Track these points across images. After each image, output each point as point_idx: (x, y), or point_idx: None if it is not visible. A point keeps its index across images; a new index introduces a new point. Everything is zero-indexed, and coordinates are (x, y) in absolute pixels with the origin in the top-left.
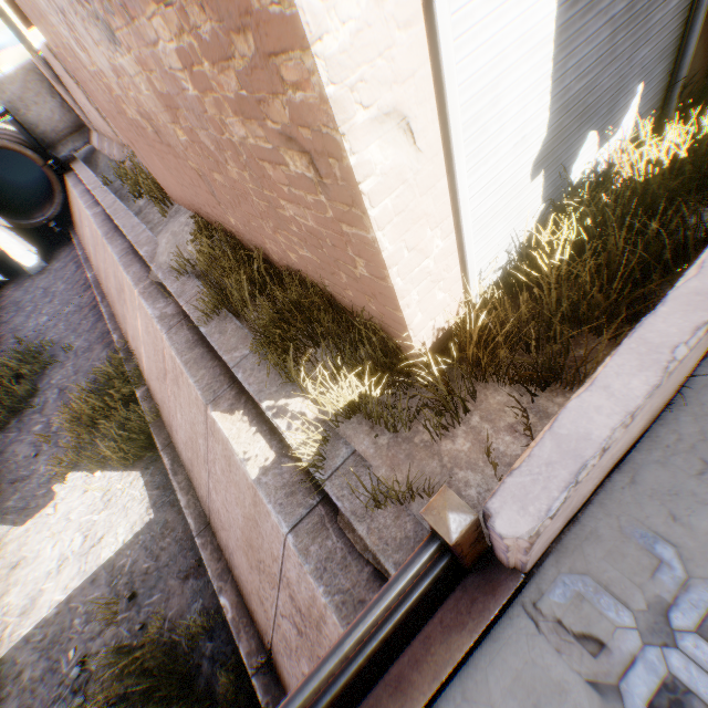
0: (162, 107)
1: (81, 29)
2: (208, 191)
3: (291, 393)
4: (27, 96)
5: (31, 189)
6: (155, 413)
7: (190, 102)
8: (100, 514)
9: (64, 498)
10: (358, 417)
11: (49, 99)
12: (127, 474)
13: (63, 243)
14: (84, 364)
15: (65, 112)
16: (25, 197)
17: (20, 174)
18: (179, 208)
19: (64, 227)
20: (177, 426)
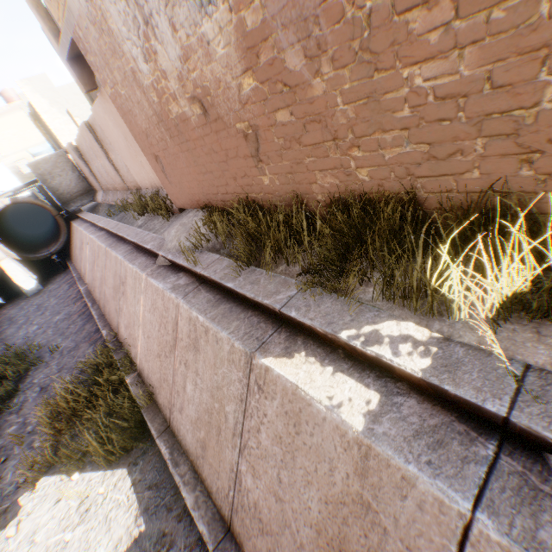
0: (237, 59)
1: (162, 25)
2: (247, 155)
3: (375, 318)
4: (54, 171)
5: (40, 237)
6: (147, 397)
7: (302, 4)
8: (73, 530)
9: (30, 511)
10: (503, 324)
11: (70, 172)
12: (110, 472)
13: (59, 272)
14: (69, 361)
15: (80, 181)
16: (35, 242)
17: (33, 229)
18: (180, 214)
19: (62, 260)
20: (183, 402)
